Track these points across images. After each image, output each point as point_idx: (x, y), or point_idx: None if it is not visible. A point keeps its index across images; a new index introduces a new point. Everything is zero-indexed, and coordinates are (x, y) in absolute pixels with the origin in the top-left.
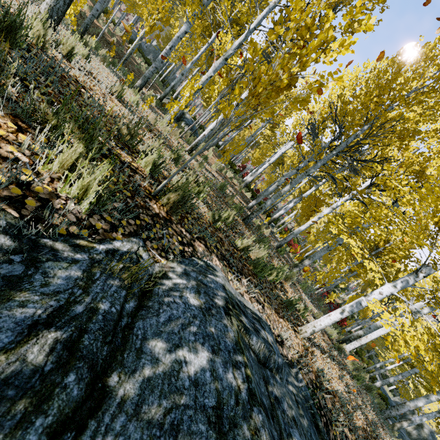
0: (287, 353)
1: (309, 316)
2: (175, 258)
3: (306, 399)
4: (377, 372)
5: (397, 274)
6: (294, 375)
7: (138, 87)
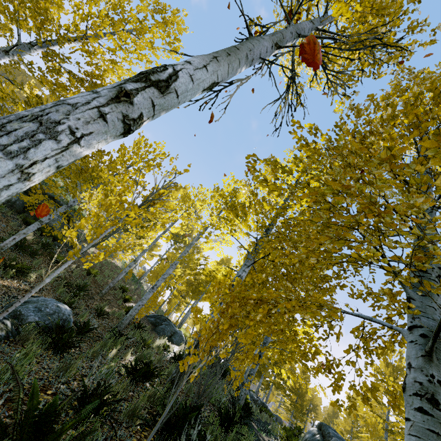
0: None
1: None
2: None
3: None
4: None
5: None
6: None
7: None
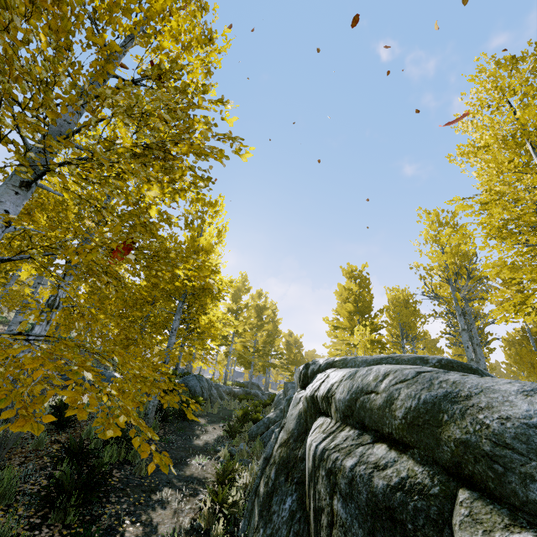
0: None
1: None
2: None
3: None
4: None
5: None
6: None
7: None
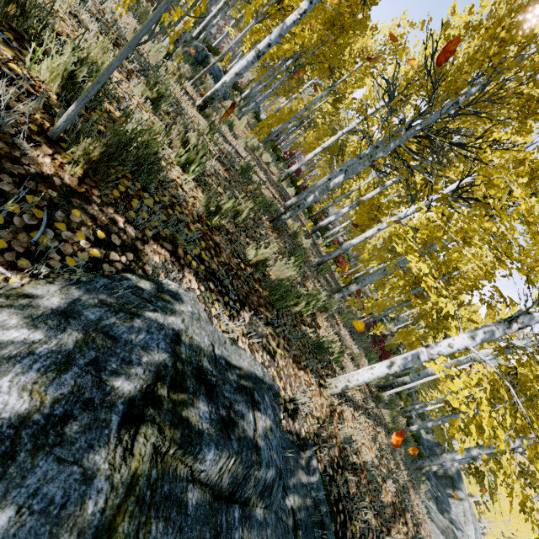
0: (300, 426)
1: (345, 359)
2: (65, 275)
3: (316, 503)
4: (414, 412)
5: (459, 308)
6: (305, 462)
7: None
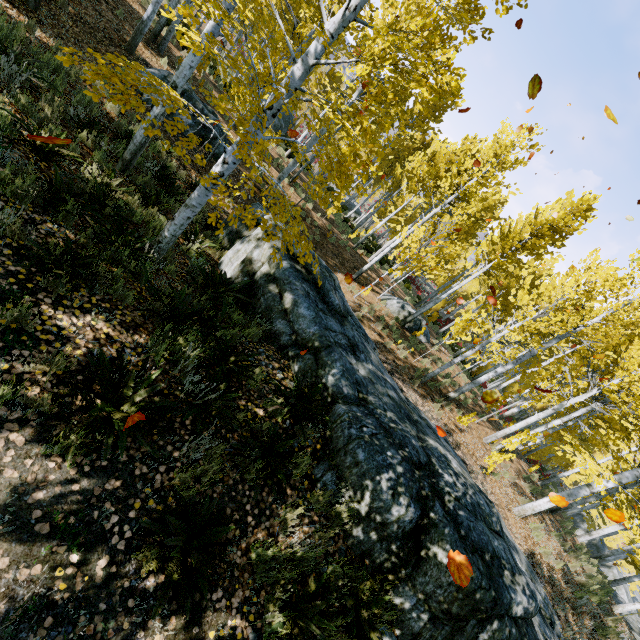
0: None
1: None
2: None
3: None
4: None
5: None
6: None
7: (463, 410)
